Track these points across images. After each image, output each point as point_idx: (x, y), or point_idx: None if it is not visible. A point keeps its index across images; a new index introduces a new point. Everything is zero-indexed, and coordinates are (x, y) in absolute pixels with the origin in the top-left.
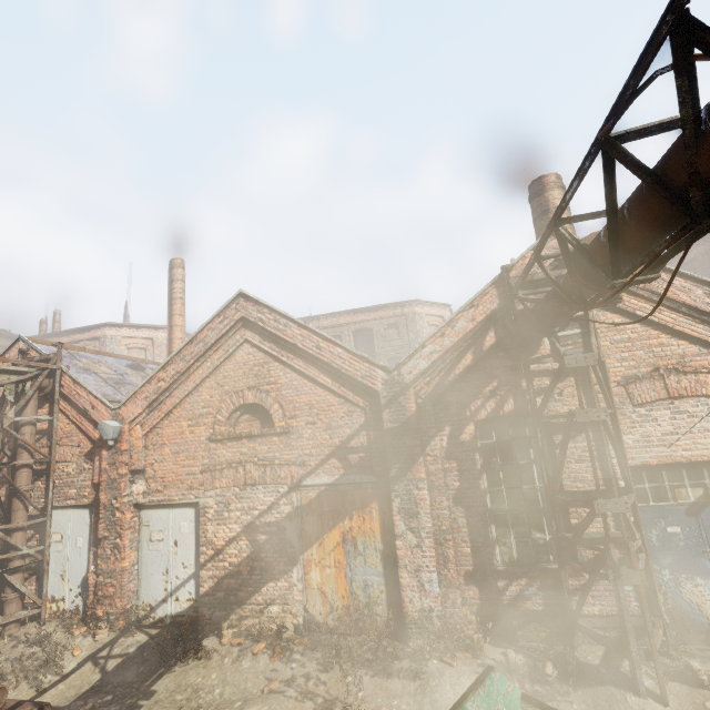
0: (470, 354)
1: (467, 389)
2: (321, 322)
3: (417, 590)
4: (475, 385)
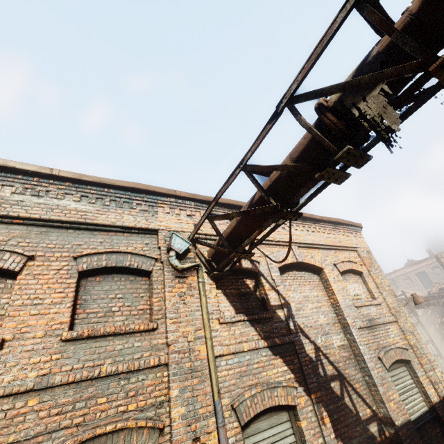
0: (430, 310)
1: (433, 317)
2: (395, 274)
3: (440, 358)
4: (434, 316)
